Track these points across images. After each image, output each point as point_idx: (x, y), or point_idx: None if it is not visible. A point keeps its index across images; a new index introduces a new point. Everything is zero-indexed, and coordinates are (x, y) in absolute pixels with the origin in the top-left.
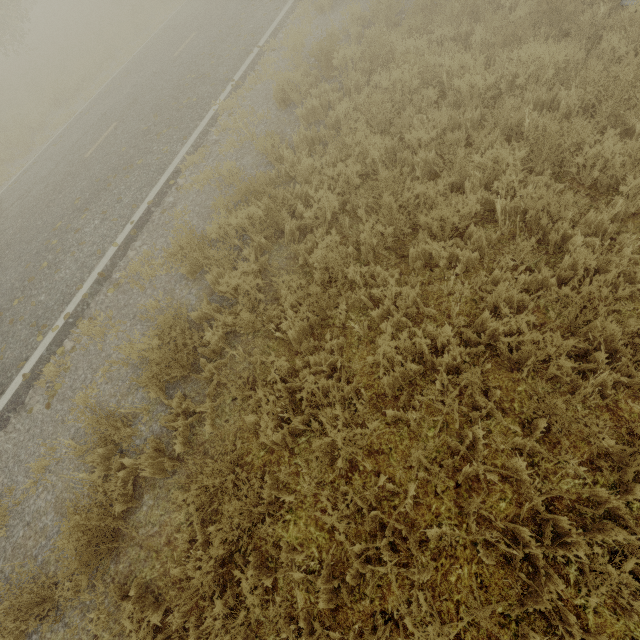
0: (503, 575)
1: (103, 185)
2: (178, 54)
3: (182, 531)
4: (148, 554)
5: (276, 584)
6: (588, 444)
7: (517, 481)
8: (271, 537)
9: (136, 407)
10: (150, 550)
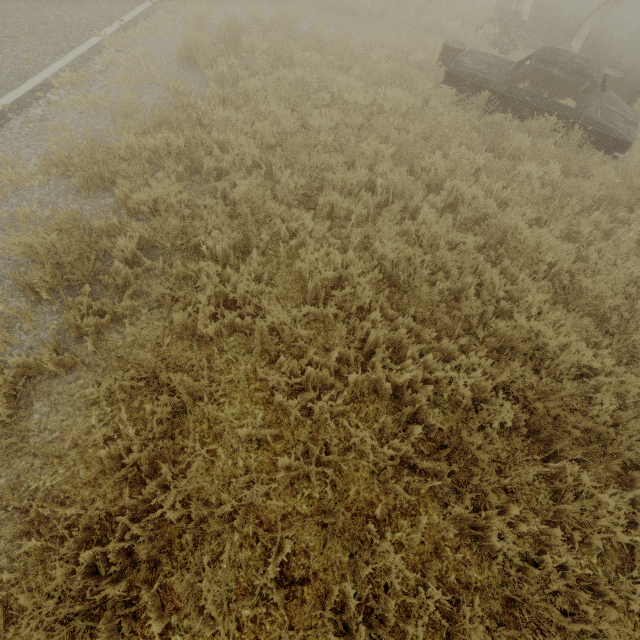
0: (394, 406)
1: None
2: None
3: (93, 433)
4: (46, 461)
5: (215, 454)
6: (435, 326)
7: (398, 350)
8: (206, 419)
9: (8, 317)
10: (49, 457)
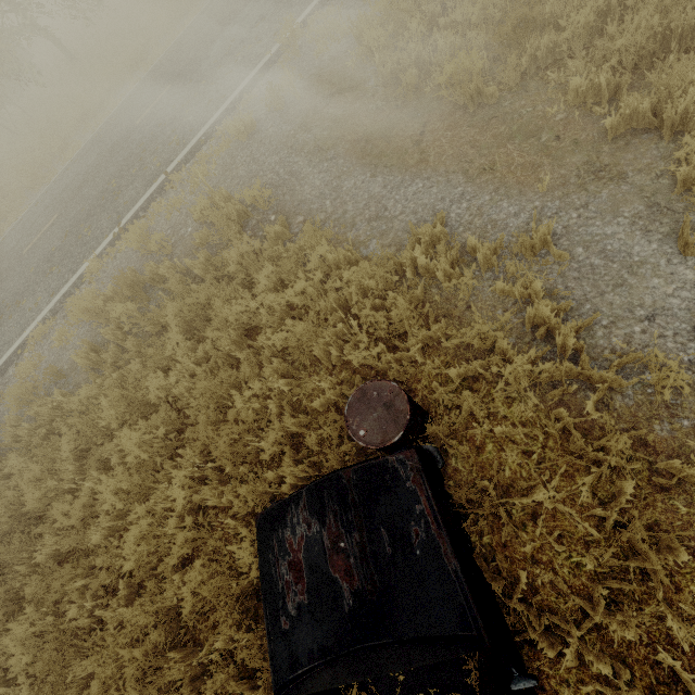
0: None
1: (2, 312)
2: (138, 123)
3: None
4: None
5: None
6: None
7: None
8: None
9: None
10: None
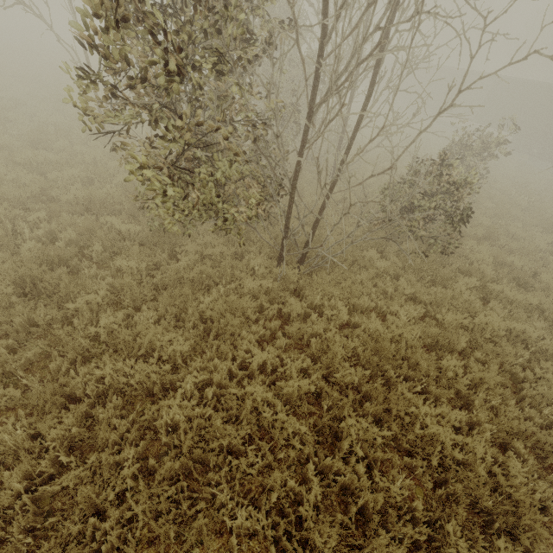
0: None
1: None
2: None
3: None
4: None
5: None
6: None
7: None
8: None
9: None
10: None
